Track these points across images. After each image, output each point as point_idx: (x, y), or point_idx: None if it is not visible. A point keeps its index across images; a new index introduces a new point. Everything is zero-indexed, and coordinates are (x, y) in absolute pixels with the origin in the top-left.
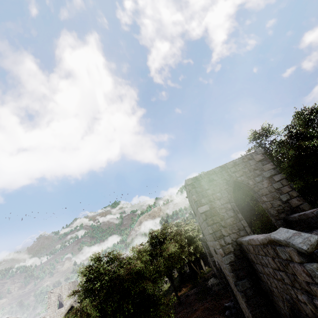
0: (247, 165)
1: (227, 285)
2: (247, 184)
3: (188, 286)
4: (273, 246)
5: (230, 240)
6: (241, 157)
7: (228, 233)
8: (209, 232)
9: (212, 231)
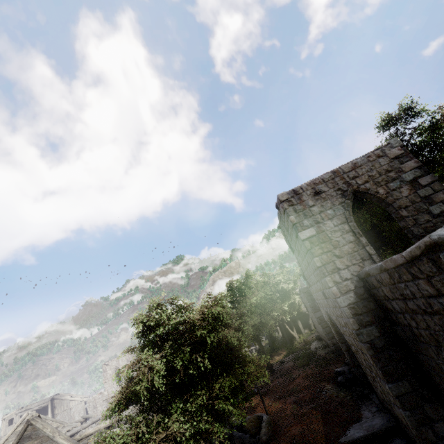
0: (375, 166)
1: (341, 343)
2: (376, 194)
3: (281, 354)
4: (431, 256)
5: (348, 274)
6: (365, 155)
7: (345, 265)
8: (317, 266)
9: (321, 264)
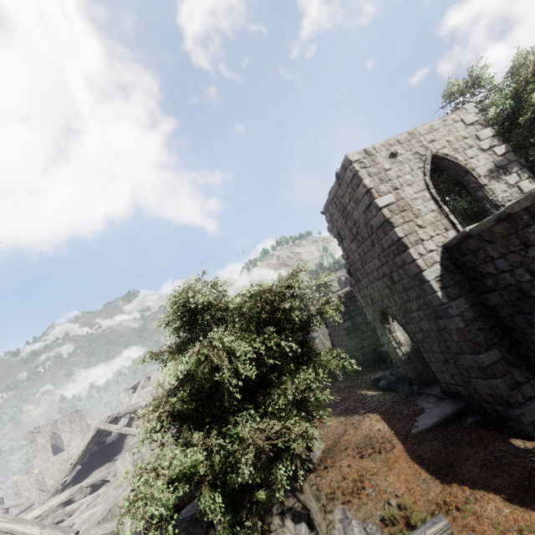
0: (452, 131)
1: (391, 341)
2: (455, 160)
3: None
4: None
5: (433, 245)
6: (441, 118)
7: (429, 236)
8: (399, 236)
9: (403, 234)
